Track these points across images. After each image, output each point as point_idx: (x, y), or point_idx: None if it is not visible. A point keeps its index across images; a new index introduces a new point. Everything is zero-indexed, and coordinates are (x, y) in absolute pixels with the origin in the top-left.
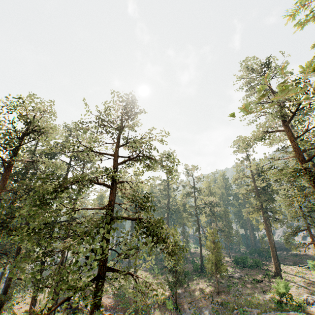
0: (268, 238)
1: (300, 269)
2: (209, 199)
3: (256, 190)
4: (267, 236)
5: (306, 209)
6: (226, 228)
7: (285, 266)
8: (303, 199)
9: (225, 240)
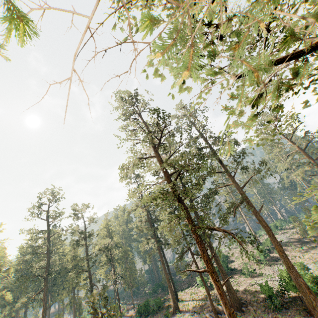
0: (164, 269)
1: (193, 289)
2: (105, 242)
3: (149, 220)
4: (163, 267)
5: (186, 229)
6: (127, 271)
7: (182, 291)
8: (178, 221)
9: (124, 289)
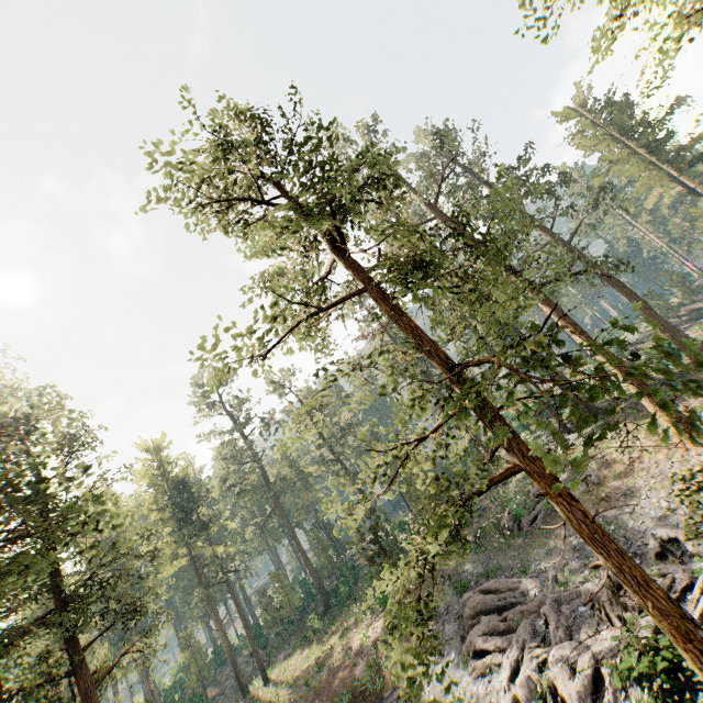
0: None
1: None
2: (342, 420)
3: None
4: None
5: None
6: None
7: None
8: None
9: None
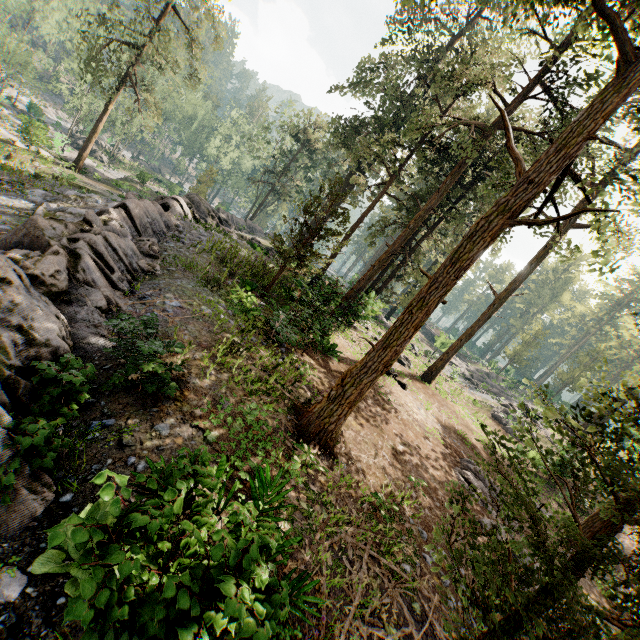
0: None
1: None
2: None
3: None
4: None
5: None
6: None
7: None
8: None
9: None
